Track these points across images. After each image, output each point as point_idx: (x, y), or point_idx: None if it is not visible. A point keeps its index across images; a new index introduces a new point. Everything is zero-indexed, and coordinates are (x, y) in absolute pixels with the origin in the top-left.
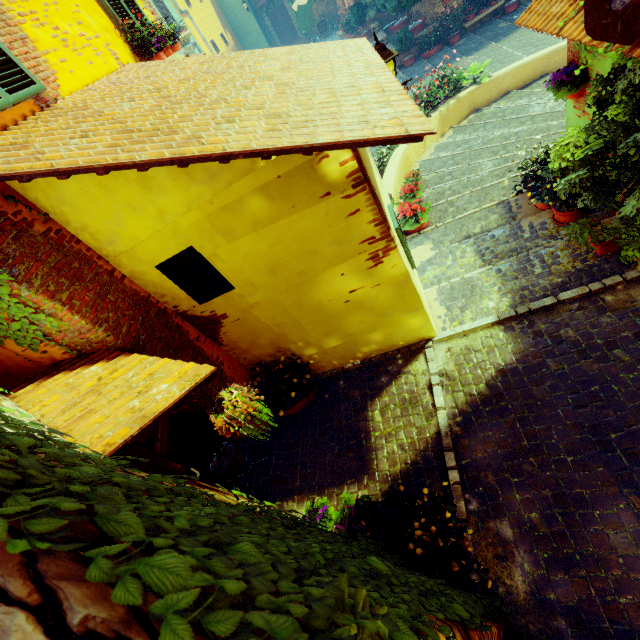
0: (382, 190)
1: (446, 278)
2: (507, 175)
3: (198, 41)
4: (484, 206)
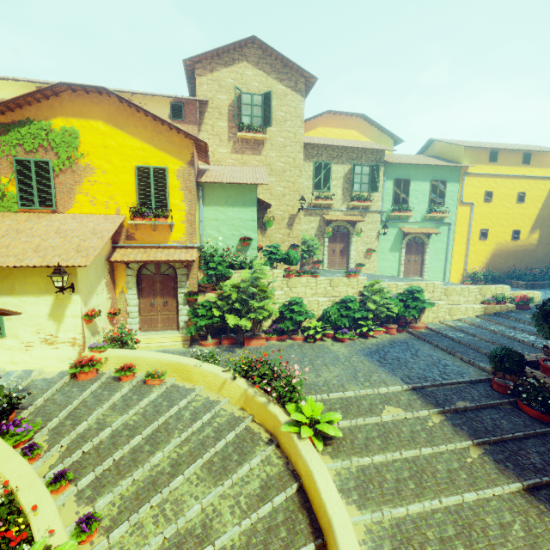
0: (21, 310)
1: (2, 377)
2: (70, 421)
3: (458, 223)
4: (41, 398)
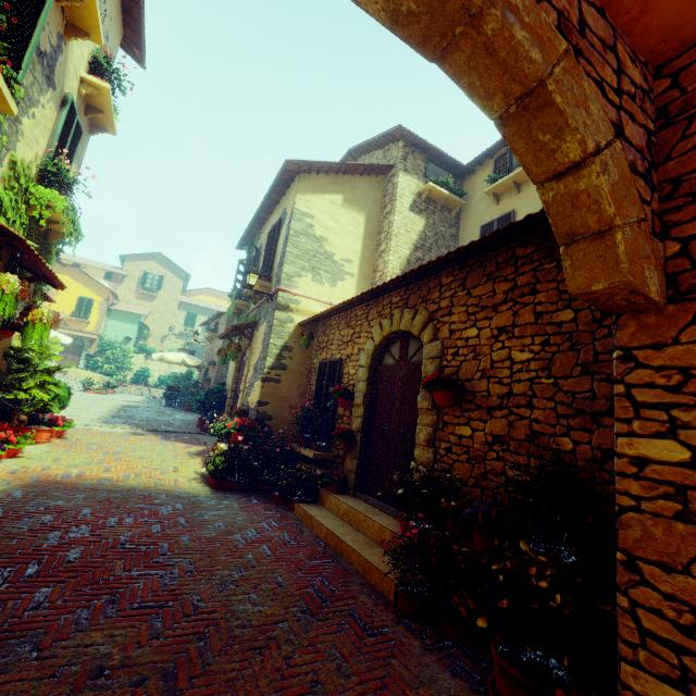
0: None
1: None
2: None
3: None
4: None
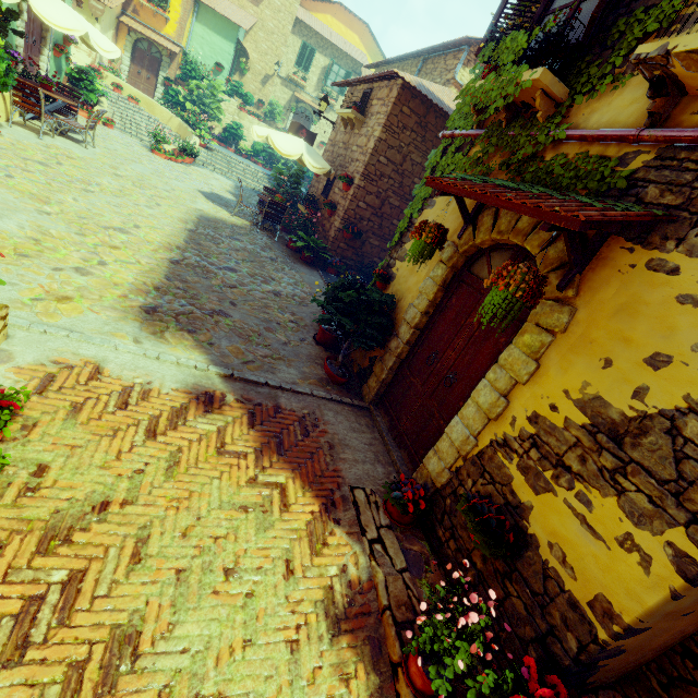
0: None
1: None
2: None
3: None
4: None
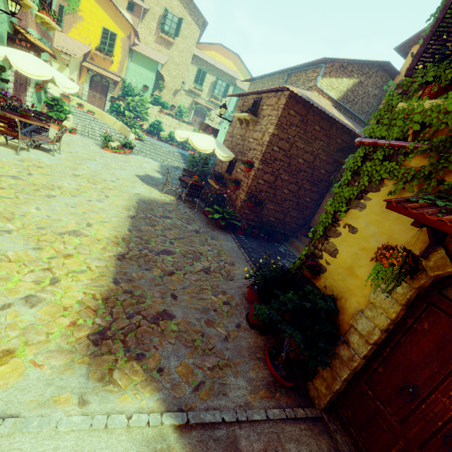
0: None
1: None
2: None
3: None
4: None
